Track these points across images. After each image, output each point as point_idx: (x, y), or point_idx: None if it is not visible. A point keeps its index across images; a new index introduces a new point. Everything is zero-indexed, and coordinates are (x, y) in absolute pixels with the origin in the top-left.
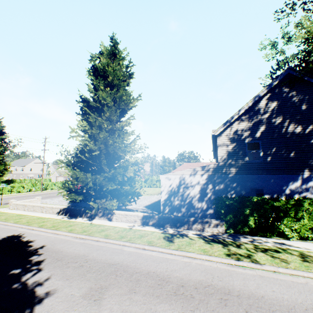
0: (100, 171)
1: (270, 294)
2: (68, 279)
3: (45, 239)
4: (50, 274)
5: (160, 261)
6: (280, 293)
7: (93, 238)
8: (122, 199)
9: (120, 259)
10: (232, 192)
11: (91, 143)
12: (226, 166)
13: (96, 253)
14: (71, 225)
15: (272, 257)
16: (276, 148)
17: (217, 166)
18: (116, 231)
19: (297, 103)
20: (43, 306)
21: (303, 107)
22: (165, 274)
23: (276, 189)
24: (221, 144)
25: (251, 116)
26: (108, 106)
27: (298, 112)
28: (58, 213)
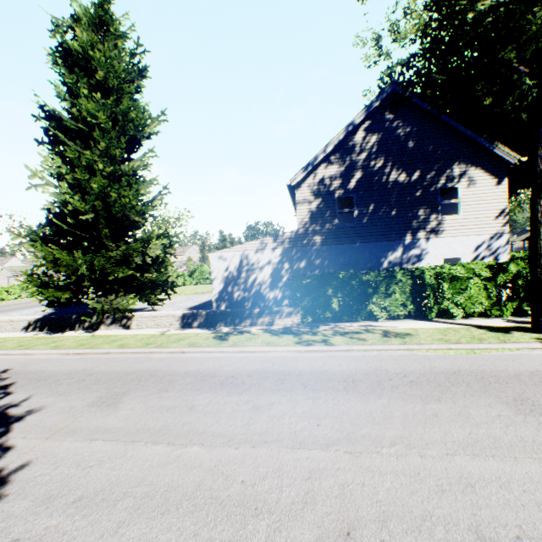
0: (100, 251)
1: (335, 368)
2: (62, 395)
3: (9, 363)
4: (29, 395)
5: (205, 361)
6: (347, 365)
7: (99, 351)
8: (146, 294)
9: (145, 367)
10: (316, 272)
11: (76, 198)
12: (308, 234)
13: (106, 366)
14: (56, 341)
15: (351, 338)
16: (375, 205)
17: (296, 234)
18: (138, 339)
19: (403, 138)
20: (26, 422)
21: (410, 144)
22: (211, 370)
23: (373, 262)
24: (301, 200)
25: (343, 156)
26: (103, 130)
27: (404, 152)
28: (26, 330)
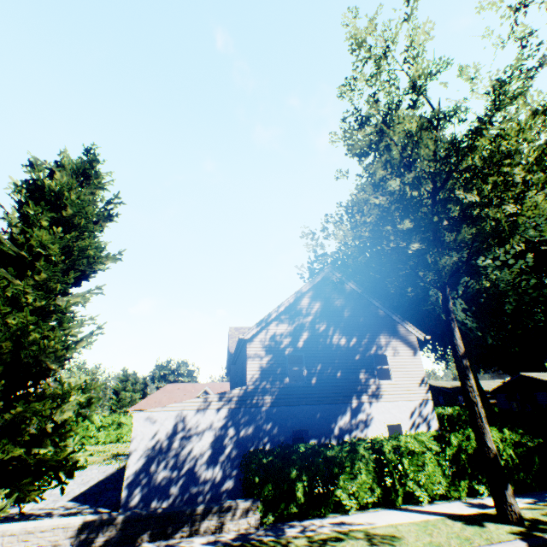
0: None
1: None
2: None
3: None
4: None
5: None
6: None
7: None
8: (22, 485)
9: None
10: (266, 439)
11: None
12: (258, 392)
13: None
14: None
15: None
16: (322, 365)
17: (246, 391)
18: None
19: (340, 308)
20: None
21: (346, 314)
22: None
23: (324, 427)
24: (253, 353)
25: (293, 317)
26: (49, 261)
27: (342, 319)
28: None
